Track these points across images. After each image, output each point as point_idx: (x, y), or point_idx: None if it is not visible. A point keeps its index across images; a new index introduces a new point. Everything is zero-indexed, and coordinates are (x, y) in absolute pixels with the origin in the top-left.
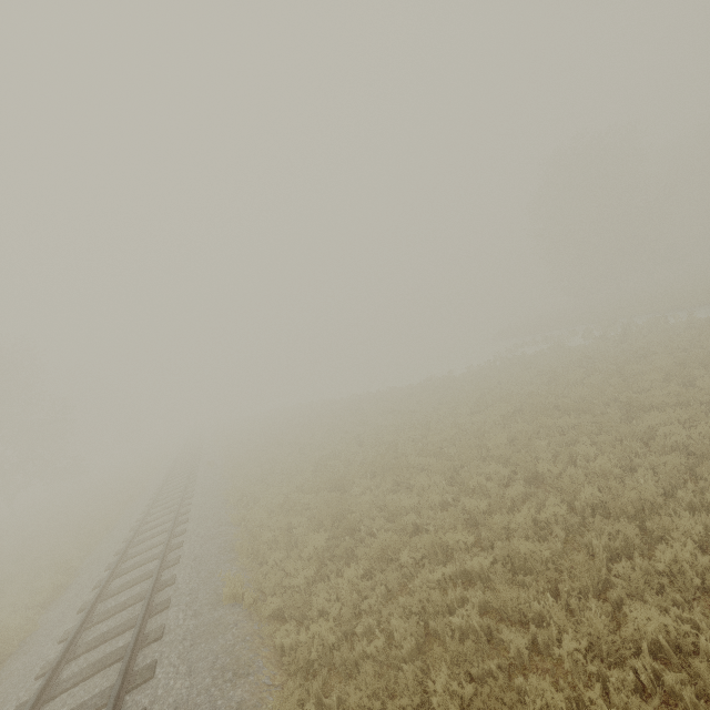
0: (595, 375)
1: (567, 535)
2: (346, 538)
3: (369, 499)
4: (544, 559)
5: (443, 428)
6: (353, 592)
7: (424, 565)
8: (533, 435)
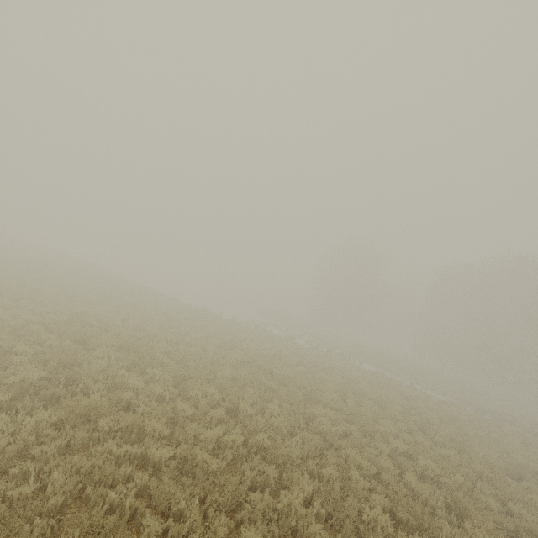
0: (301, 367)
1: (232, 460)
2: (61, 385)
3: (104, 365)
4: (209, 470)
5: (193, 345)
6: (32, 434)
7: (114, 437)
8: (248, 382)
